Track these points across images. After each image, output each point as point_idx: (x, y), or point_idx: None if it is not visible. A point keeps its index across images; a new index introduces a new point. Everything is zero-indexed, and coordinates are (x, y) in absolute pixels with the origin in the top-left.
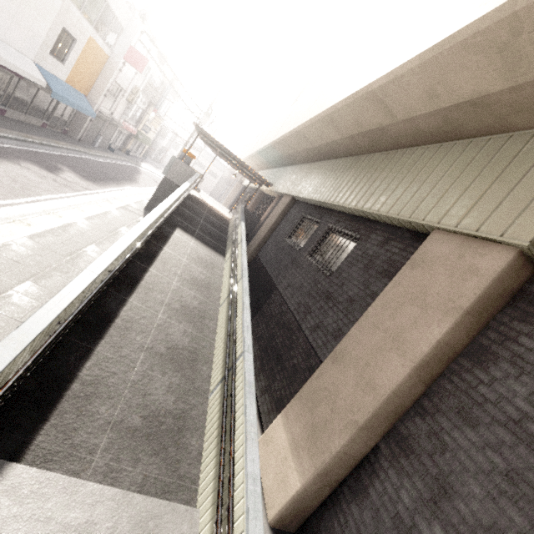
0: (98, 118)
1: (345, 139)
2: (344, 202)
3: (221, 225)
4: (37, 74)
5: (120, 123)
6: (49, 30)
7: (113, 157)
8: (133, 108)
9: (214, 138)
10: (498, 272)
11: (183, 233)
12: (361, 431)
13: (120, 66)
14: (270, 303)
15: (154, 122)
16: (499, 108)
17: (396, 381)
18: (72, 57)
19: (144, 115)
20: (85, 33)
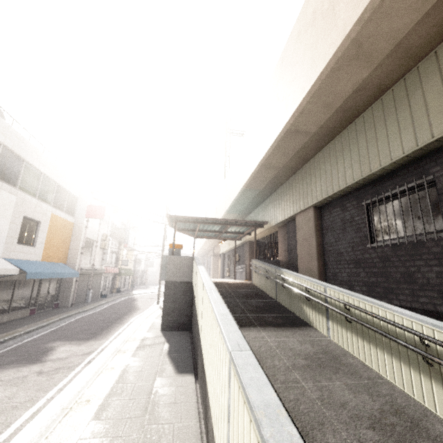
0: (81, 275)
1: (381, 64)
2: None
3: (253, 291)
4: (7, 265)
5: (102, 269)
6: (10, 224)
7: (108, 300)
8: (108, 252)
9: (191, 217)
10: None
11: (242, 330)
12: None
13: (85, 224)
14: None
15: (128, 255)
16: None
17: None
18: (40, 237)
19: (119, 253)
20: (46, 213)
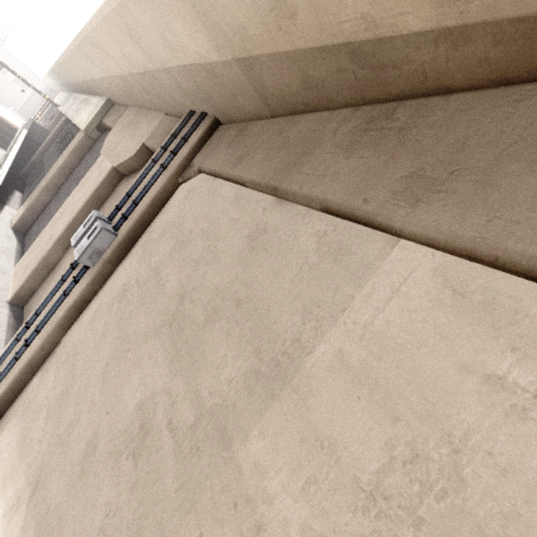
0: None
1: (76, 83)
2: (73, 119)
3: (8, 132)
4: None
5: None
6: None
7: None
8: None
9: None
10: (80, 140)
11: None
12: (43, 192)
13: None
14: (39, 177)
15: None
16: (91, 86)
17: (53, 174)
18: None
19: None
20: None
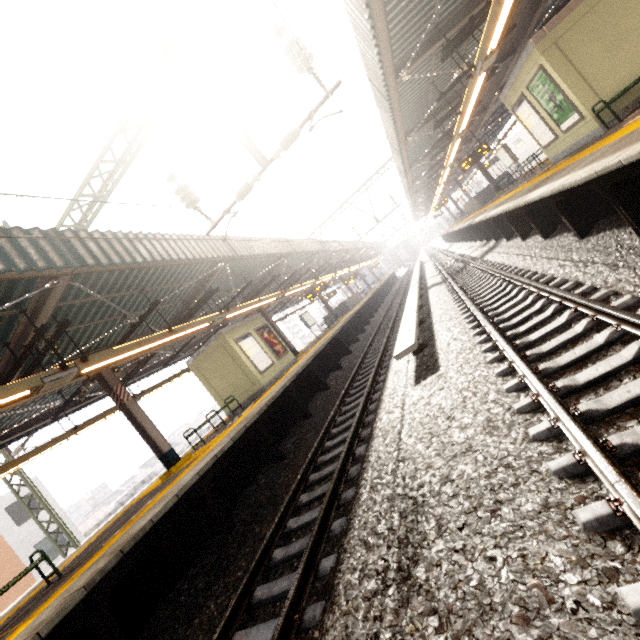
0: None
1: None
2: None
3: None
4: None
5: None
6: None
7: None
8: None
9: None
10: None
11: None
12: None
13: None
14: None
15: None
16: None
17: None
18: None
19: None
20: None
